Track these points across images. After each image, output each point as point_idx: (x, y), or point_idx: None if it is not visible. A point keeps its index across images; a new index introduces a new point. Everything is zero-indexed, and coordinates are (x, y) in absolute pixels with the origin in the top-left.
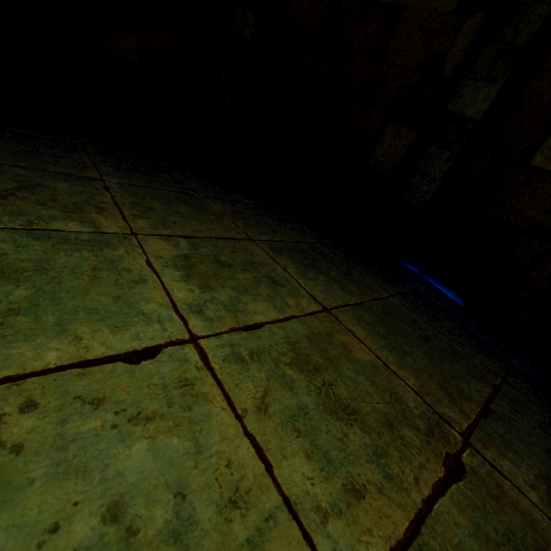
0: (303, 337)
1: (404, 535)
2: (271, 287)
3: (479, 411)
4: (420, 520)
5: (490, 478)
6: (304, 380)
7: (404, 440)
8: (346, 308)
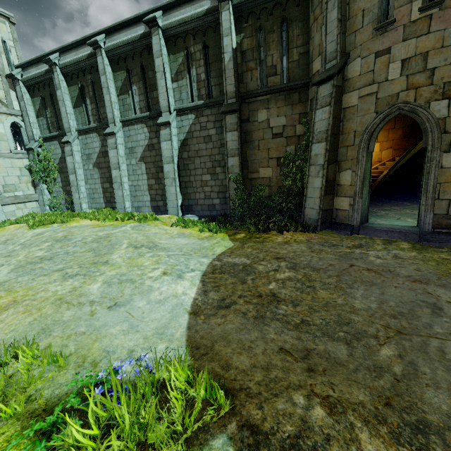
0: None
1: None
2: None
3: None
4: None
5: None
6: None
7: None
8: None
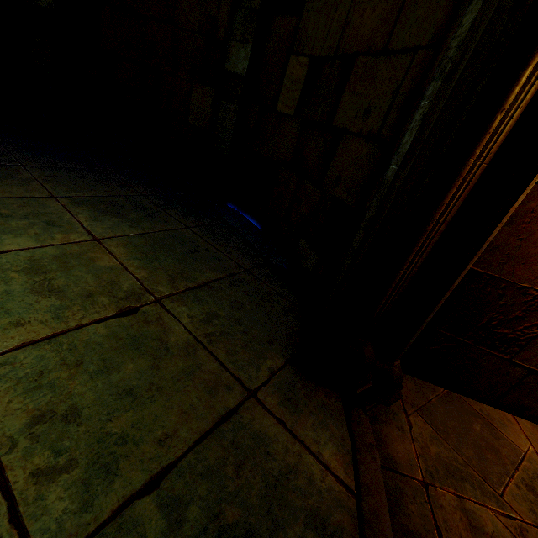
0: (50, 256)
1: (42, 338)
2: (45, 228)
3: (192, 287)
4: (64, 332)
5: (156, 315)
6: (25, 278)
7: (94, 302)
8: (121, 237)
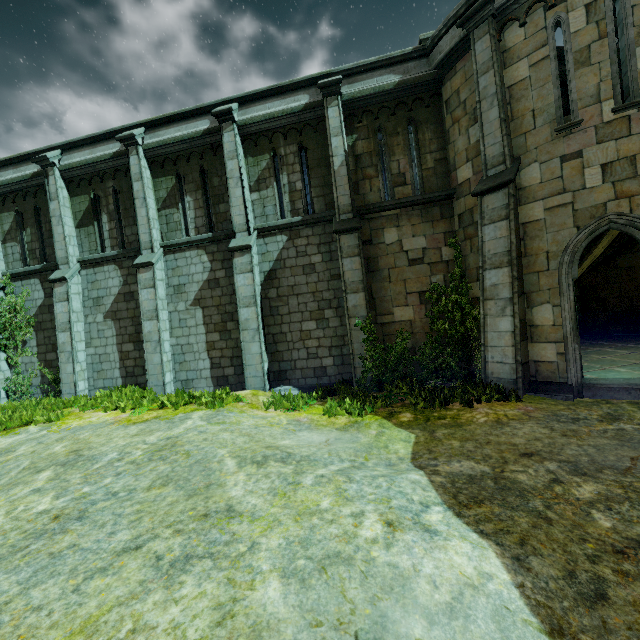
0: None
1: None
2: None
3: None
4: None
5: None
6: None
7: None
8: None
